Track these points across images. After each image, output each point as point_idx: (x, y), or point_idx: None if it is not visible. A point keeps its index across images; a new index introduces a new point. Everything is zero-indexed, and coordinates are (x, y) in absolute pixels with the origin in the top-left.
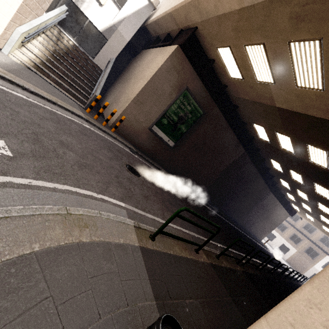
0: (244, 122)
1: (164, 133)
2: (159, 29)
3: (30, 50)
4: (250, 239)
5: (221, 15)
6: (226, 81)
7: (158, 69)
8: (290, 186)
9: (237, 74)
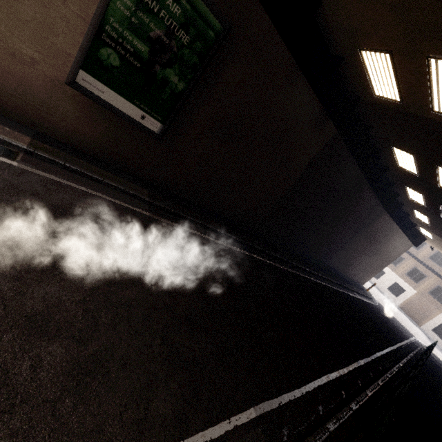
0: (339, 56)
1: (122, 97)
2: None
3: None
4: (345, 294)
5: None
6: None
7: None
8: (427, 199)
9: None
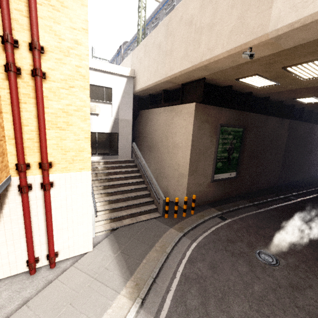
0: (279, 101)
1: (224, 173)
2: (150, 91)
3: (97, 210)
4: None
5: (243, 63)
6: (250, 90)
7: (192, 135)
8: None
9: (268, 83)
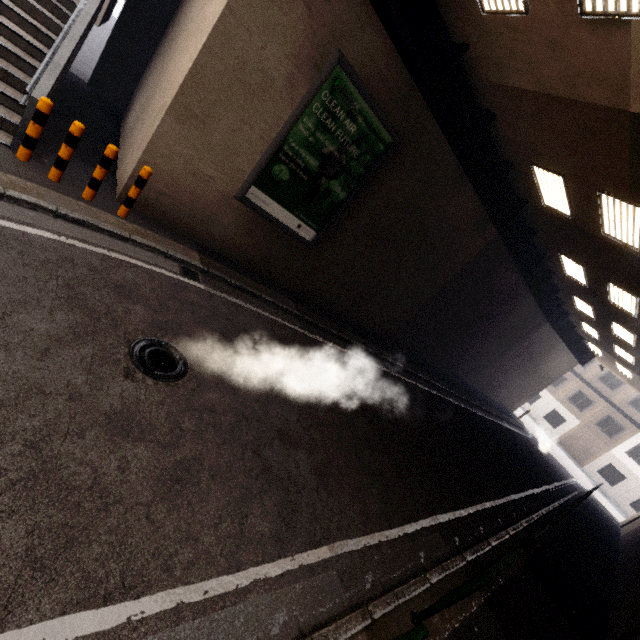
0: (507, 161)
1: (284, 208)
2: None
3: None
4: (493, 423)
5: None
6: (468, 27)
7: None
8: (597, 313)
9: None
